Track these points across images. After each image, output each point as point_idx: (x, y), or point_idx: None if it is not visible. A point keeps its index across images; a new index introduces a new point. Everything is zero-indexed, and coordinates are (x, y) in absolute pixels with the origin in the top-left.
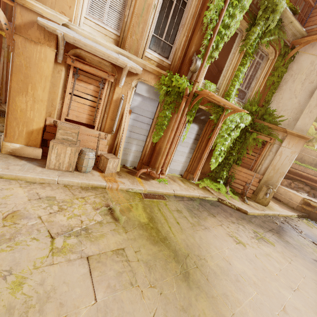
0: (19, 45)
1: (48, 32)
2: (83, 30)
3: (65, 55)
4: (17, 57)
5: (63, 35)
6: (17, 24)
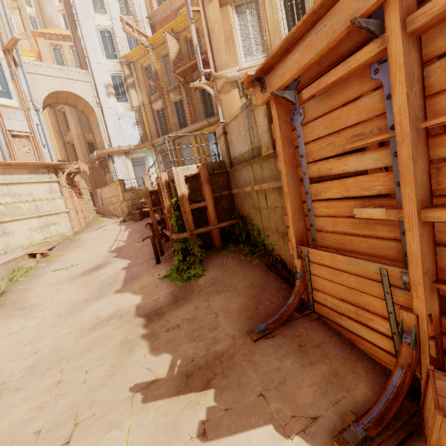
0: (222, 99)
1: (232, 82)
2: (247, 68)
3: (242, 90)
4: (223, 106)
5: (239, 76)
6: (219, 89)
